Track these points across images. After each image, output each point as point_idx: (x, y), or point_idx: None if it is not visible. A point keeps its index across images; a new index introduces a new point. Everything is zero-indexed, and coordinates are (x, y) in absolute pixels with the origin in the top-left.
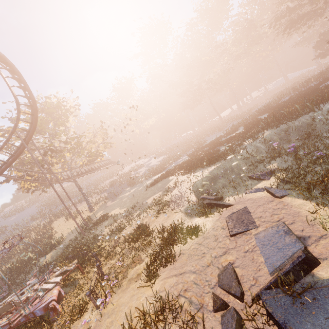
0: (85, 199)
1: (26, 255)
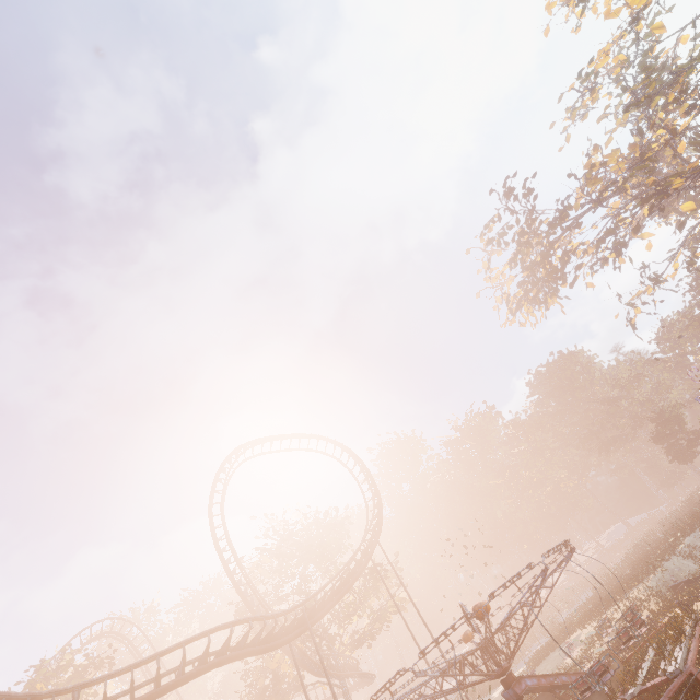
0: None
1: None
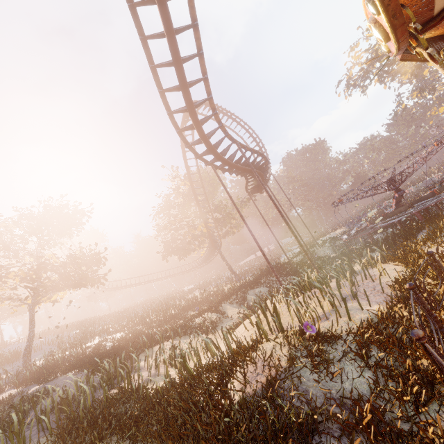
0: (231, 268)
1: (247, 279)
